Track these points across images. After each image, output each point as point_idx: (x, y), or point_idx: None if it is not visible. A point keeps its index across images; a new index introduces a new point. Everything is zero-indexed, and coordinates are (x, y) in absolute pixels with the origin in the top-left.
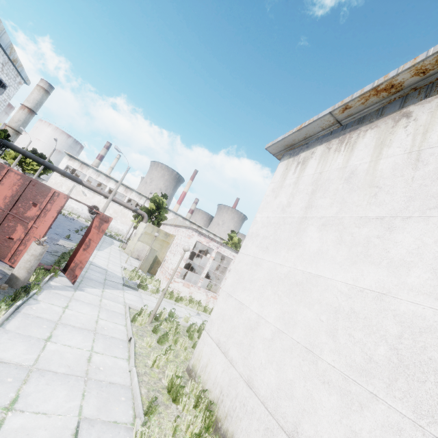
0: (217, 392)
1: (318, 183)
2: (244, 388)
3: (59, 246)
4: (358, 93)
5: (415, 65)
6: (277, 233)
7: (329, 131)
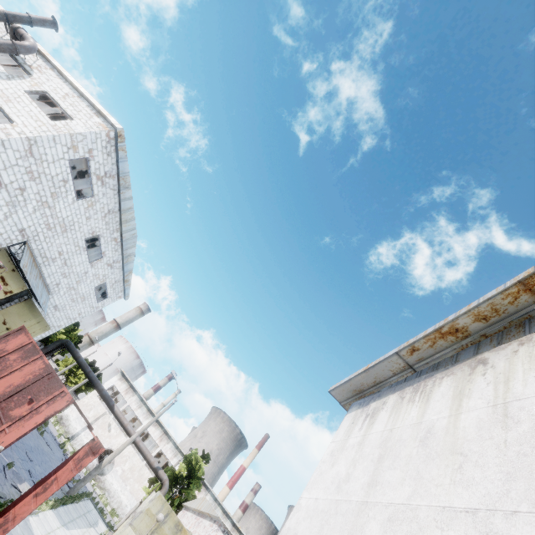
0: None
1: (387, 444)
2: None
3: (16, 491)
4: (421, 334)
5: (470, 310)
6: (323, 531)
7: (403, 378)
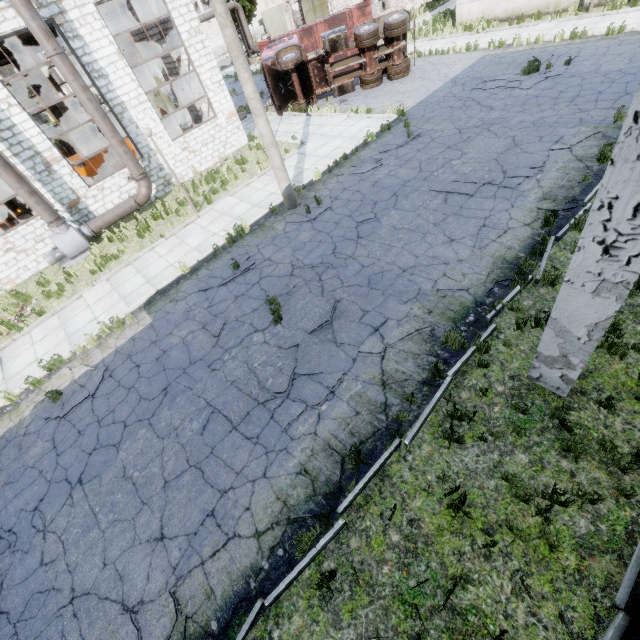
0: (481, 15)
1: None
2: (493, 0)
3: None
4: None
5: None
6: None
7: None
